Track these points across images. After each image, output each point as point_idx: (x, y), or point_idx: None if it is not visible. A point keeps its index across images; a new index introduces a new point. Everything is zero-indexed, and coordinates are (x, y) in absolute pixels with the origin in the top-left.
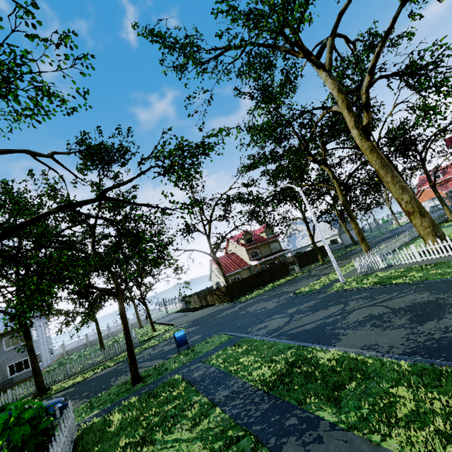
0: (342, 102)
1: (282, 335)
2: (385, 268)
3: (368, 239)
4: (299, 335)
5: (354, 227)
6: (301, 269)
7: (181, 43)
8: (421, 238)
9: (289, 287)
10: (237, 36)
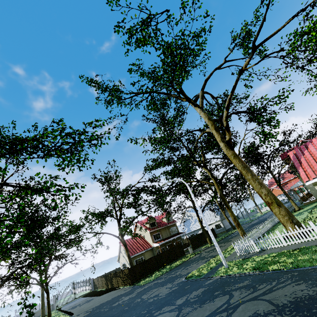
0: (211, 125)
1: None
2: (260, 251)
3: (242, 224)
4: None
5: (230, 215)
6: (194, 250)
7: (110, 88)
8: (280, 224)
9: (182, 269)
10: (144, 85)
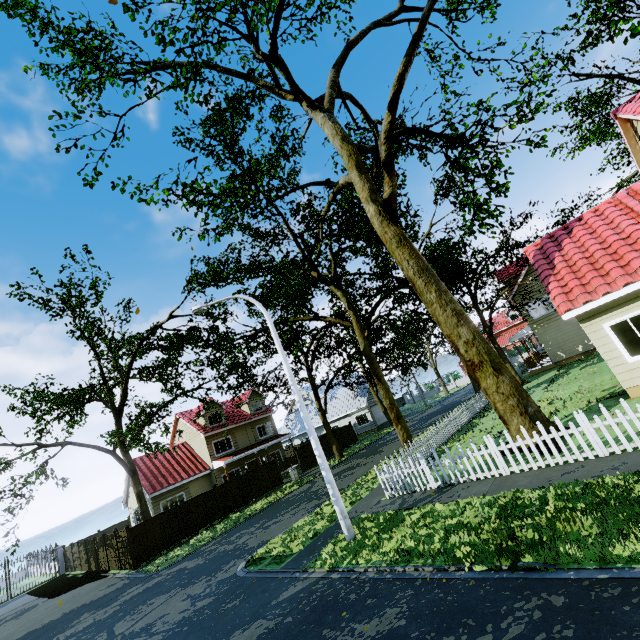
0: (349, 157)
1: None
2: (440, 489)
3: (410, 414)
4: None
5: (383, 395)
6: (303, 473)
7: (81, 38)
8: (486, 415)
9: (257, 528)
10: (167, 20)
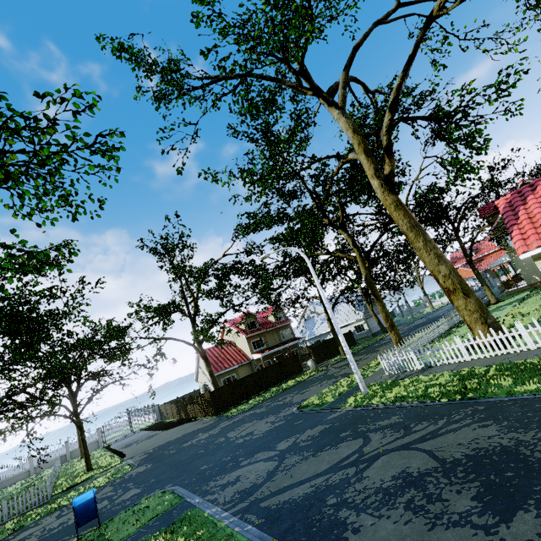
0: (359, 145)
1: (252, 511)
2: (423, 369)
3: (399, 325)
4: (277, 516)
5: (380, 310)
6: (317, 365)
7: (163, 66)
8: (462, 325)
9: (295, 394)
10: (228, 57)
